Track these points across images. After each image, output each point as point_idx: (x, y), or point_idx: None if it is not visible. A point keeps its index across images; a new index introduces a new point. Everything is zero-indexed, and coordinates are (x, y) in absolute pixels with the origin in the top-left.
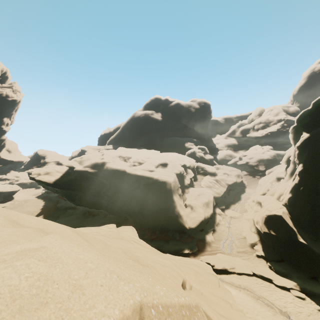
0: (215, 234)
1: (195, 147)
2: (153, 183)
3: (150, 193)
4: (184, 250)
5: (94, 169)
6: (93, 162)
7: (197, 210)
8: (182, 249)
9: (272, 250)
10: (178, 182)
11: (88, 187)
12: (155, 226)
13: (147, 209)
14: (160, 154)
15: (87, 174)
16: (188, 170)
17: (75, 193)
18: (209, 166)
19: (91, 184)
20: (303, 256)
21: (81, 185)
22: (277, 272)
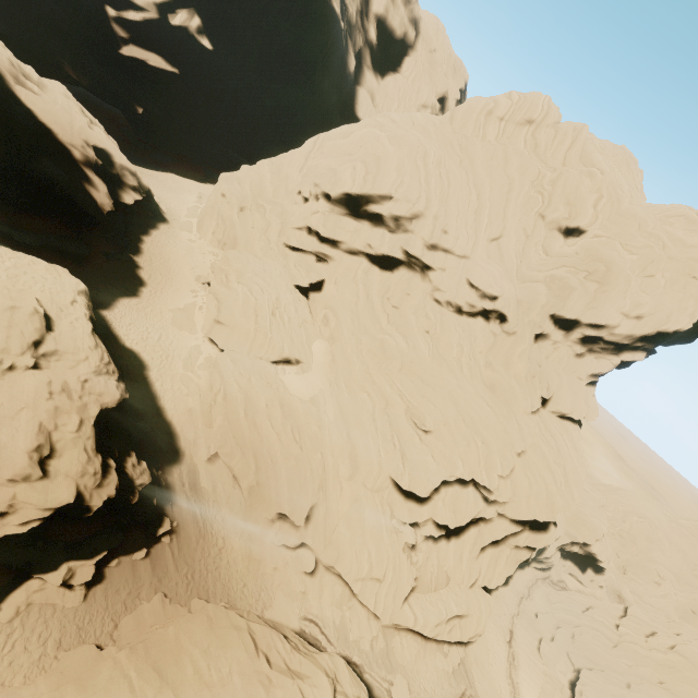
0: None
1: None
2: None
3: None
4: None
5: None
6: None
7: None
8: None
9: None
10: None
11: None
12: None
13: None
14: None
15: None
16: None
17: None
18: None
19: None
20: None
21: None
22: None
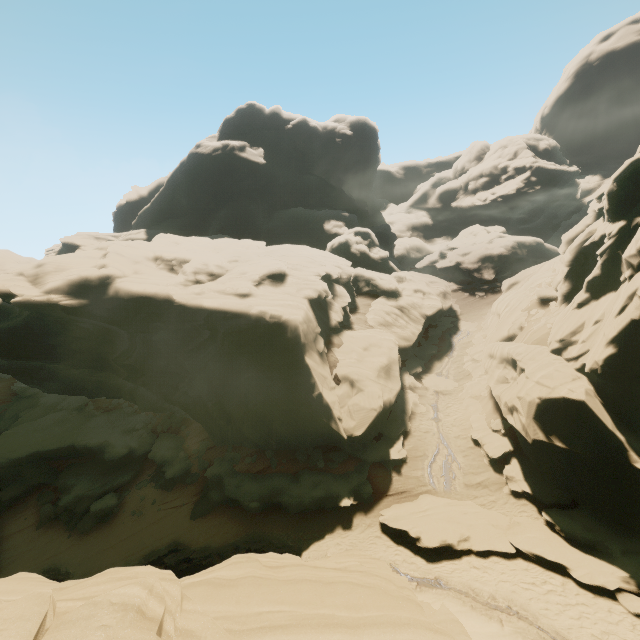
0: (409, 444)
1: (347, 232)
2: (251, 330)
3: (243, 357)
4: (339, 498)
5: (79, 298)
6: (74, 277)
7: (365, 390)
8: (334, 496)
9: (549, 478)
10: (316, 321)
11: (70, 348)
12: (261, 443)
13: (237, 399)
14: (266, 250)
15: (60, 313)
16: (337, 287)
17: (37, 364)
18: (382, 275)
19: (76, 340)
20: (636, 500)
21: (46, 343)
22: (569, 539)
